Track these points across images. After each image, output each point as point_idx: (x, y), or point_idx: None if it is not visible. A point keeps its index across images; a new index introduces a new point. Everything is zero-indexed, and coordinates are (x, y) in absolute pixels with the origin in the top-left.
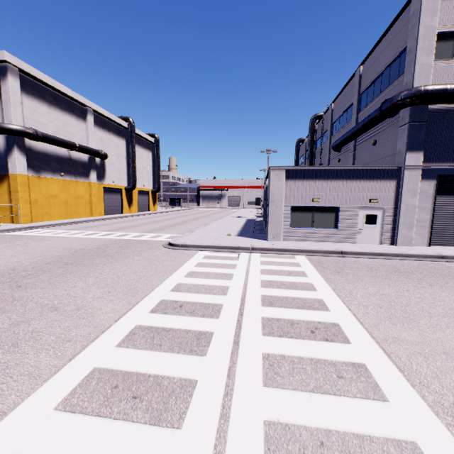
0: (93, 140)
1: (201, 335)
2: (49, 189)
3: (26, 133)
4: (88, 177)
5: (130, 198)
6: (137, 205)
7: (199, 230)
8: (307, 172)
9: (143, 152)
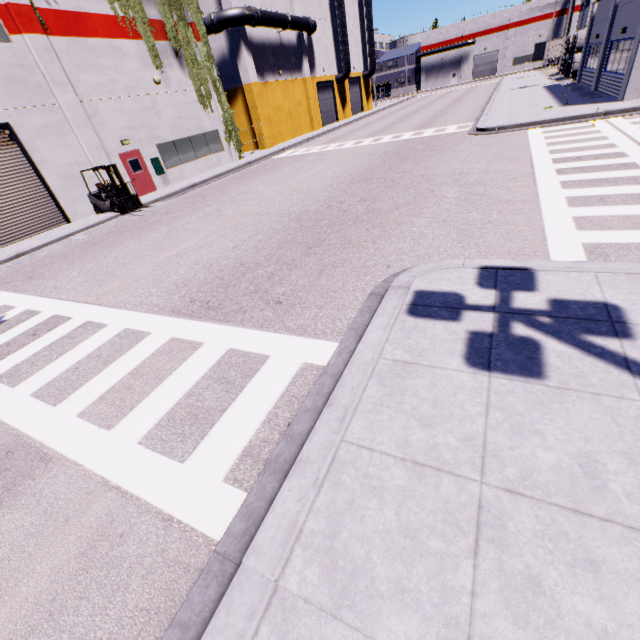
0: (297, 3)
1: (624, 164)
2: (274, 98)
3: (248, 17)
4: (300, 71)
5: (342, 95)
6: (350, 104)
7: (491, 113)
8: None
9: (347, 1)
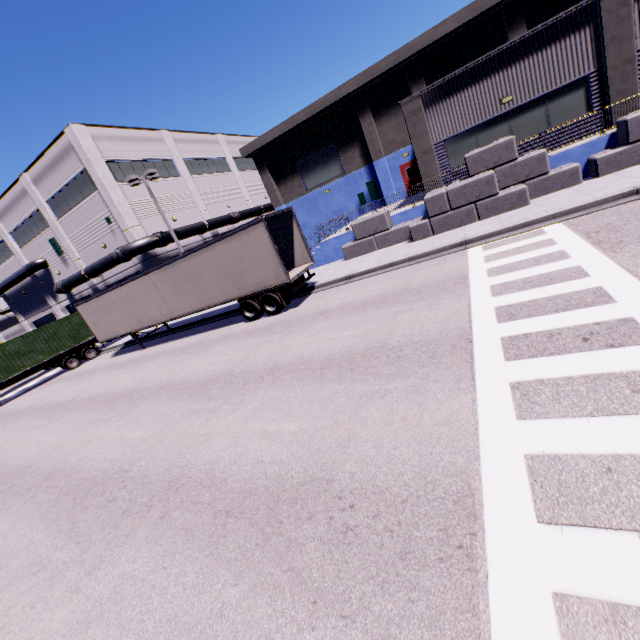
0: None
1: None
2: None
3: None
4: None
5: None
6: None
7: None
8: (7, 333)
9: None
